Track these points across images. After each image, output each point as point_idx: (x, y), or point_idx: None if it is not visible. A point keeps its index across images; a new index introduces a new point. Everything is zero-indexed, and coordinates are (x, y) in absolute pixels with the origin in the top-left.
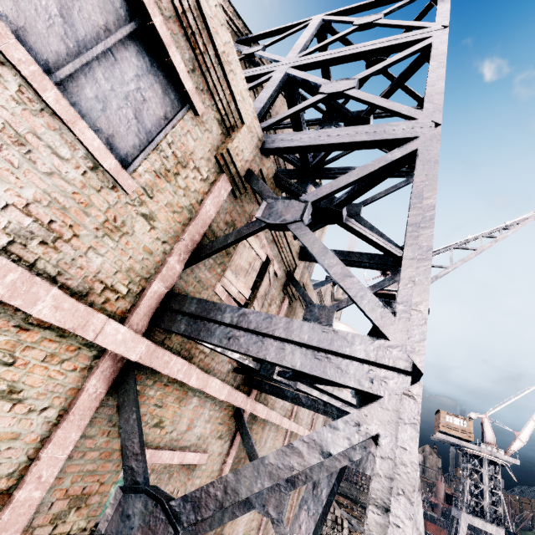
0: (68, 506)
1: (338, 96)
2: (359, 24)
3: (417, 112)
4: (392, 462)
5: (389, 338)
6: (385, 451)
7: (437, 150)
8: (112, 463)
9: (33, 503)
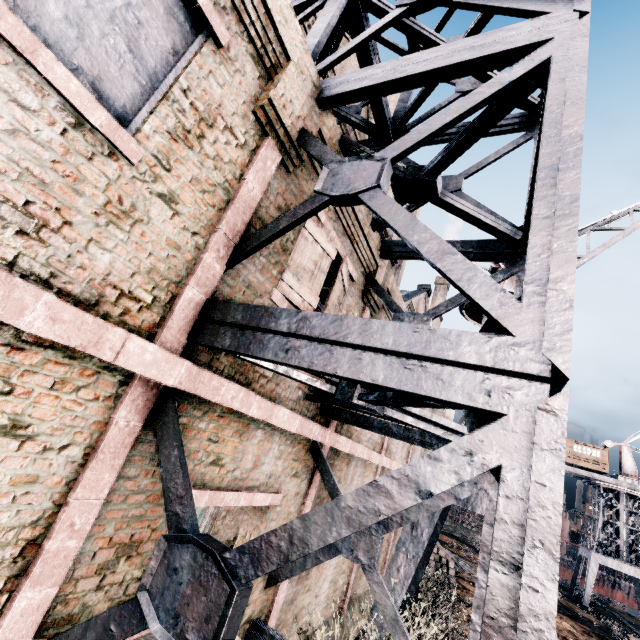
0: (115, 556)
1: (425, 6)
2: None
3: (549, 2)
4: (523, 503)
5: (514, 332)
6: (512, 489)
7: (584, 52)
8: (163, 507)
9: (70, 554)
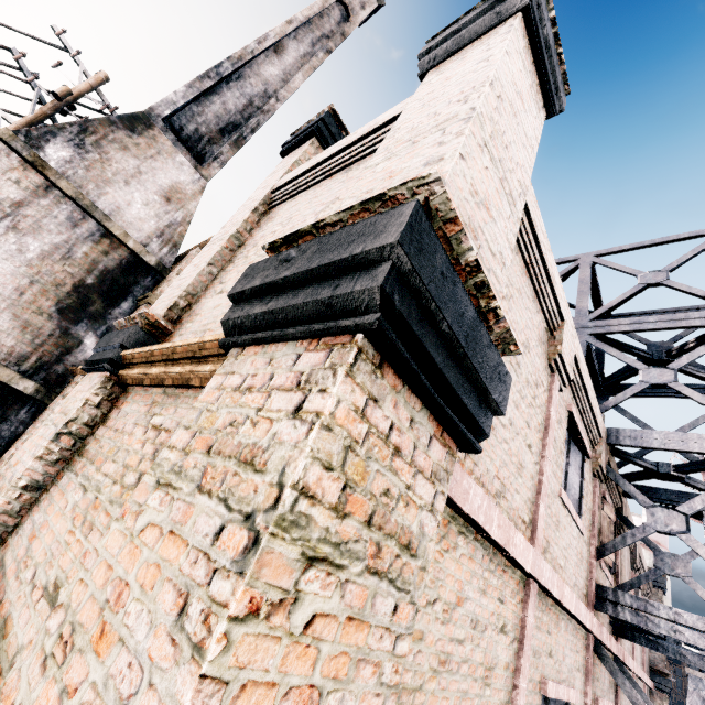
0: None
1: (662, 386)
2: (645, 283)
3: None
4: None
5: None
6: None
7: None
8: None
9: None
